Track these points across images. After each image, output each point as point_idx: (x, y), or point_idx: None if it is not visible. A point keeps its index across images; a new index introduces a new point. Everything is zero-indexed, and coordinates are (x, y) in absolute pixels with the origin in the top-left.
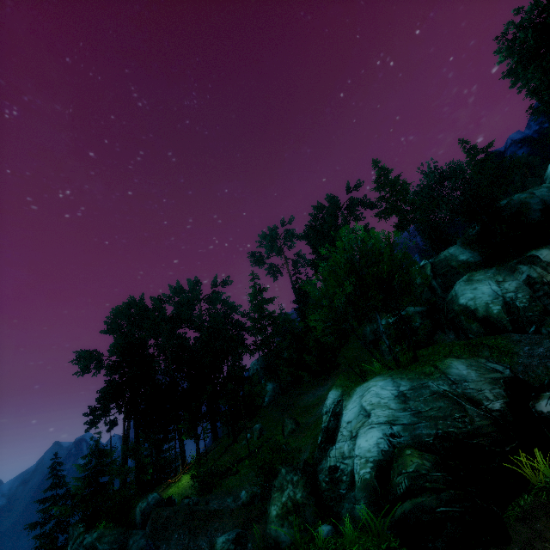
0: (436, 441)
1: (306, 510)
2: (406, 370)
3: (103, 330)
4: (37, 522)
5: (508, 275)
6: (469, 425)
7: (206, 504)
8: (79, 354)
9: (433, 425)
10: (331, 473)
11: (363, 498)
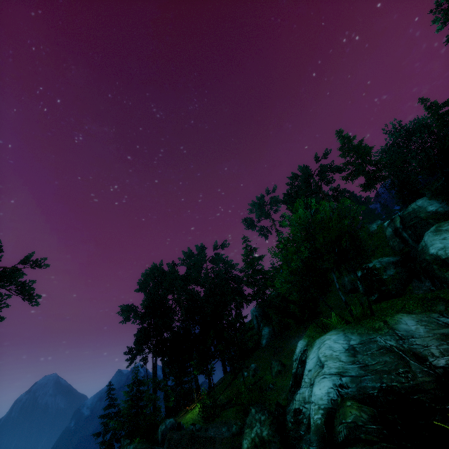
0: (379, 394)
1: (271, 446)
2: (358, 325)
3: (136, 289)
4: (100, 432)
5: None
6: (411, 381)
7: (205, 432)
8: (122, 308)
9: (378, 379)
10: (295, 415)
11: (315, 441)
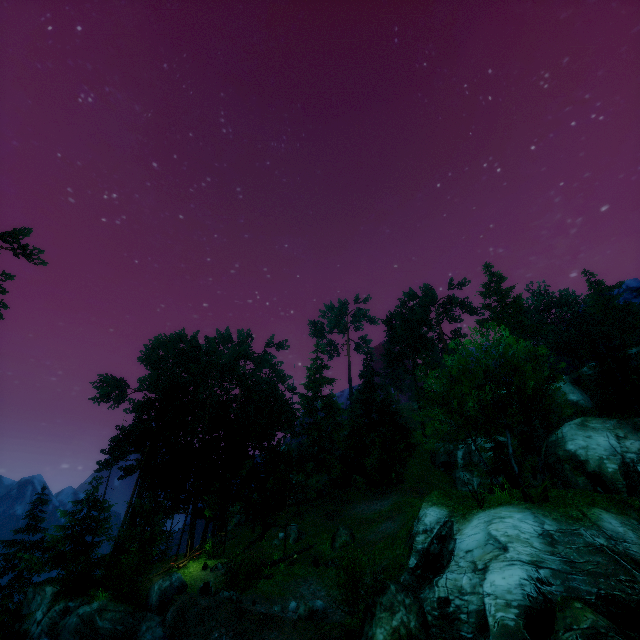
0: (599, 602)
1: None
2: (546, 508)
3: (141, 358)
4: None
5: (631, 432)
6: None
7: (253, 605)
8: (104, 377)
9: (593, 582)
10: (441, 608)
11: None
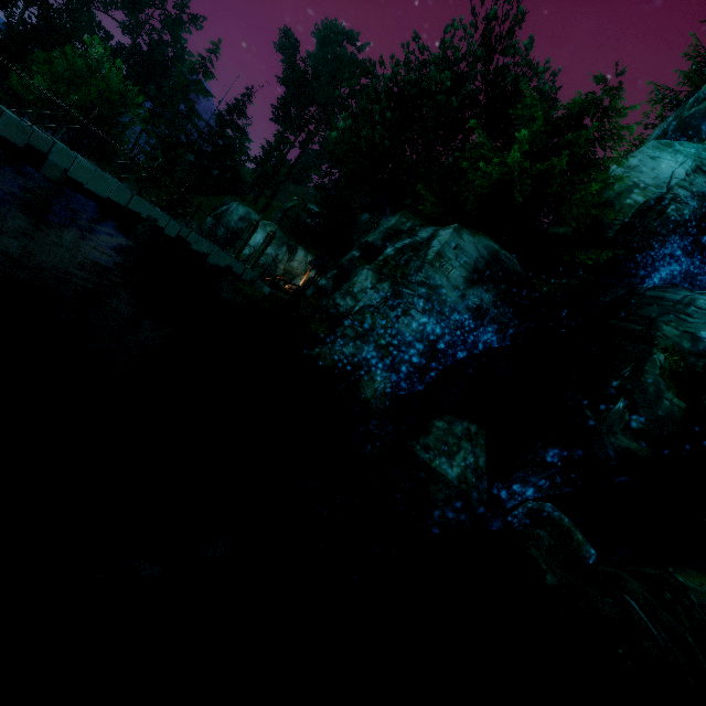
0: None
1: None
2: None
3: None
4: None
5: (277, 245)
6: None
7: None
8: None
9: None
10: None
11: None
